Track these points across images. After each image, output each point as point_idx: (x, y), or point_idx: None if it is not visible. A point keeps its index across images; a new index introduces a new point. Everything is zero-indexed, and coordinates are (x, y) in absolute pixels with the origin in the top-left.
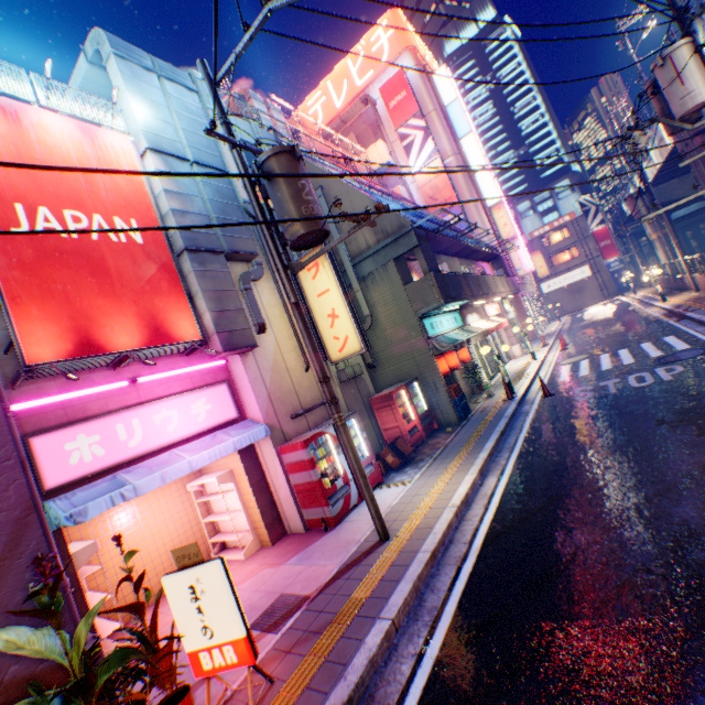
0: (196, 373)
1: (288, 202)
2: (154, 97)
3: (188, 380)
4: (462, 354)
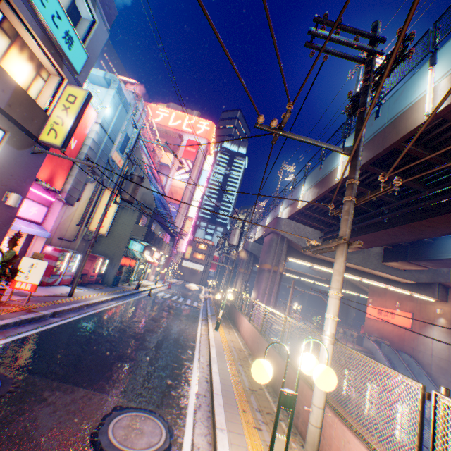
0: (42, 197)
1: (131, 189)
2: (116, 109)
3: (38, 197)
4: (133, 262)
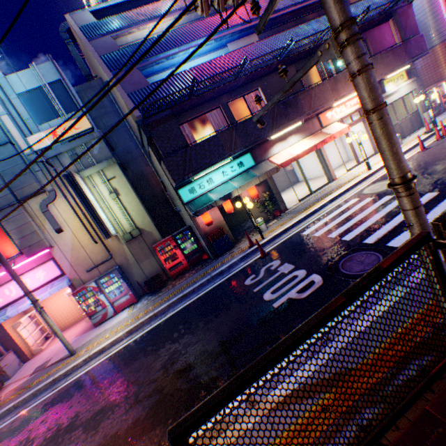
0: (38, 258)
1: None
2: None
3: (34, 262)
4: (249, 193)
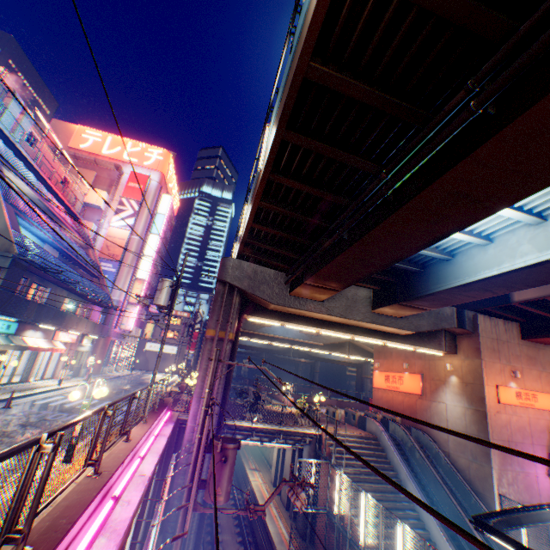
0: None
1: None
2: None
3: None
4: None
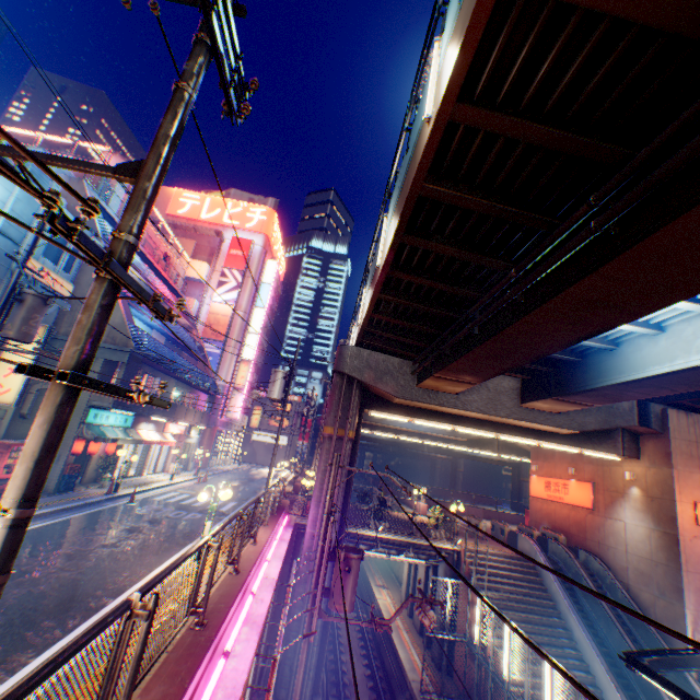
0: None
1: (21, 318)
2: (9, 185)
3: None
4: (112, 446)
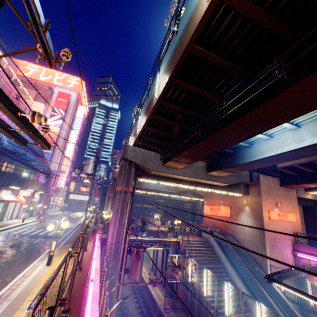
0: None
1: None
2: None
3: None
4: None
